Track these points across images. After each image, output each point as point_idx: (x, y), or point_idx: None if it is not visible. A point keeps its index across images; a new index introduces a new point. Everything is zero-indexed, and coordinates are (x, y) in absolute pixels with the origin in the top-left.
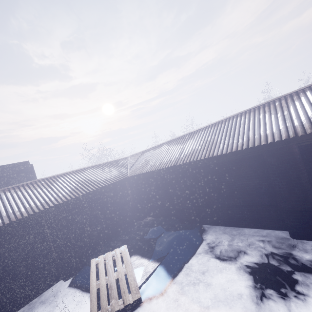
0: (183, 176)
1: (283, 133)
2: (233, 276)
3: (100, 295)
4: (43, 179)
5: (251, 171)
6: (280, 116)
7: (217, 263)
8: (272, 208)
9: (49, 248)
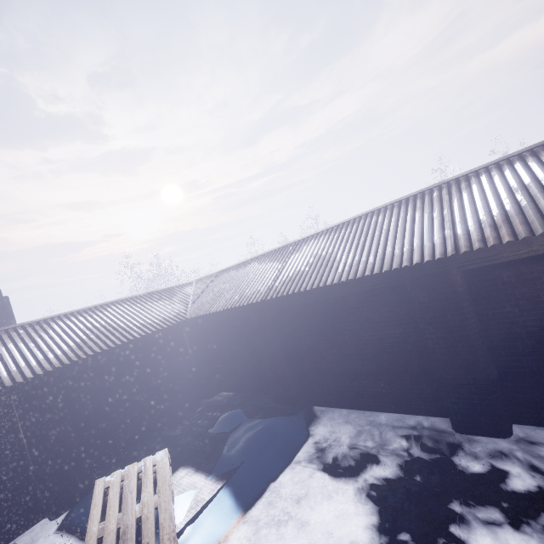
0: (279, 320)
1: (438, 247)
2: (349, 507)
3: None
4: (22, 324)
5: (389, 312)
6: (436, 217)
7: (325, 481)
8: (424, 378)
9: (23, 458)
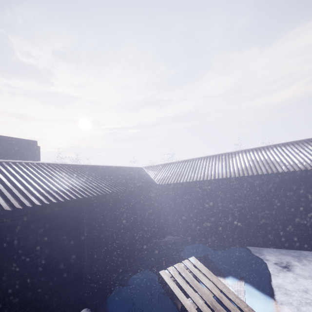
0: (232, 191)
1: None
2: None
3: None
4: (66, 164)
5: None
6: None
7: (308, 282)
8: None
9: (80, 254)
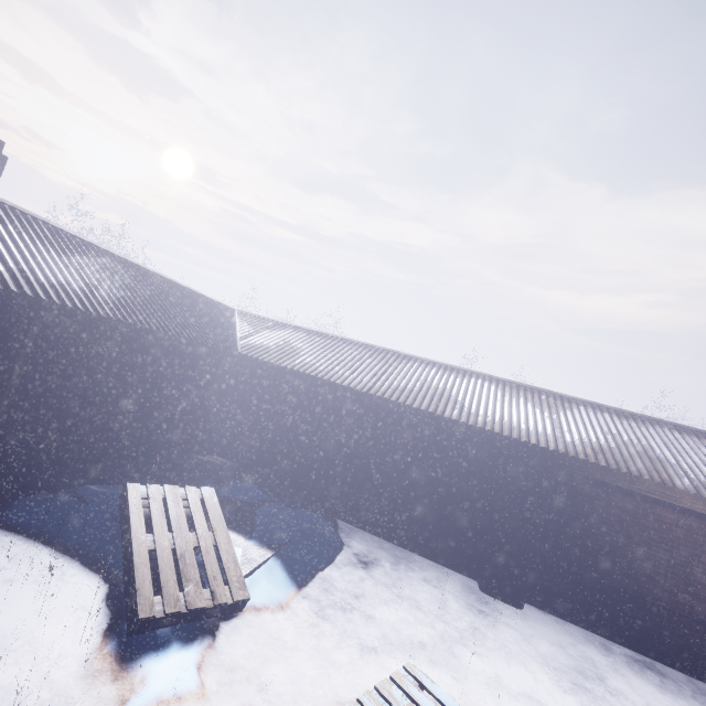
0: (361, 418)
1: (552, 441)
2: (407, 616)
3: (158, 564)
4: (47, 222)
5: (478, 469)
6: (547, 417)
7: (375, 590)
8: (474, 537)
9: None
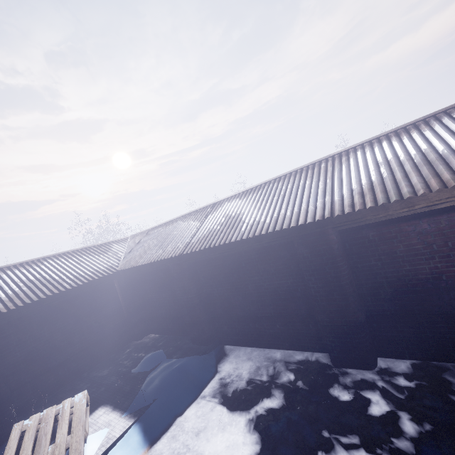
0: (195, 271)
1: (318, 211)
2: (239, 437)
3: None
4: None
5: (283, 265)
6: (320, 185)
7: (223, 413)
8: (311, 320)
9: None
